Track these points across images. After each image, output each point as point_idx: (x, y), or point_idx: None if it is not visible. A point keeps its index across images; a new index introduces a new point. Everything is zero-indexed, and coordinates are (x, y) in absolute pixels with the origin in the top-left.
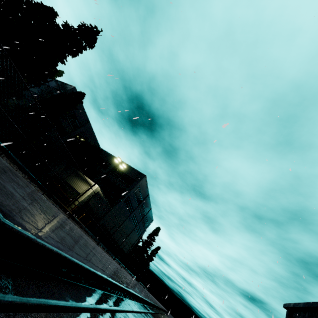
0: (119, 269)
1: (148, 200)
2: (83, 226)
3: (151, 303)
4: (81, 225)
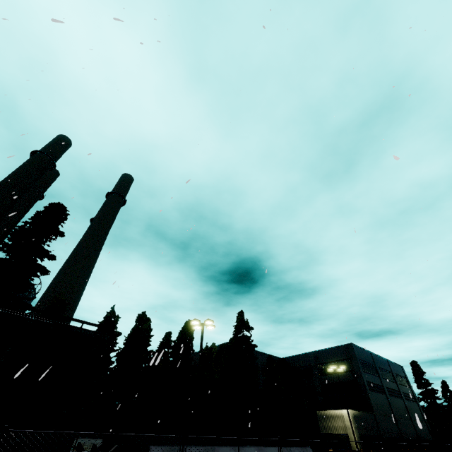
0: None
1: (377, 357)
2: None
3: None
4: None
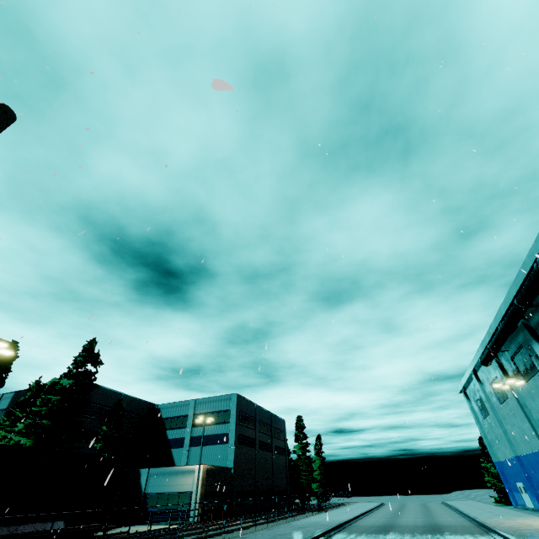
0: (285, 534)
1: (261, 409)
2: (234, 529)
3: (321, 533)
4: (231, 530)
